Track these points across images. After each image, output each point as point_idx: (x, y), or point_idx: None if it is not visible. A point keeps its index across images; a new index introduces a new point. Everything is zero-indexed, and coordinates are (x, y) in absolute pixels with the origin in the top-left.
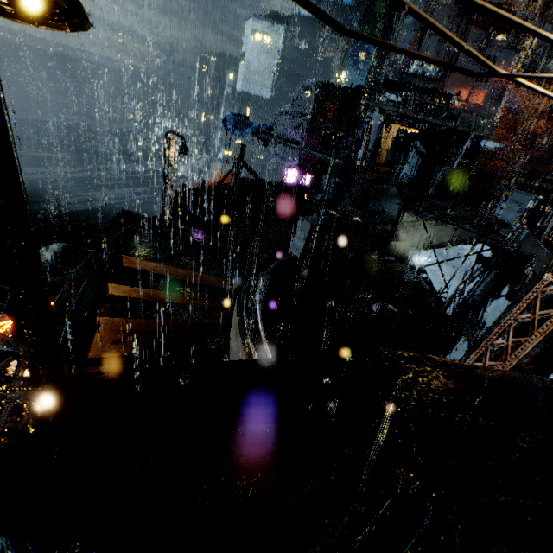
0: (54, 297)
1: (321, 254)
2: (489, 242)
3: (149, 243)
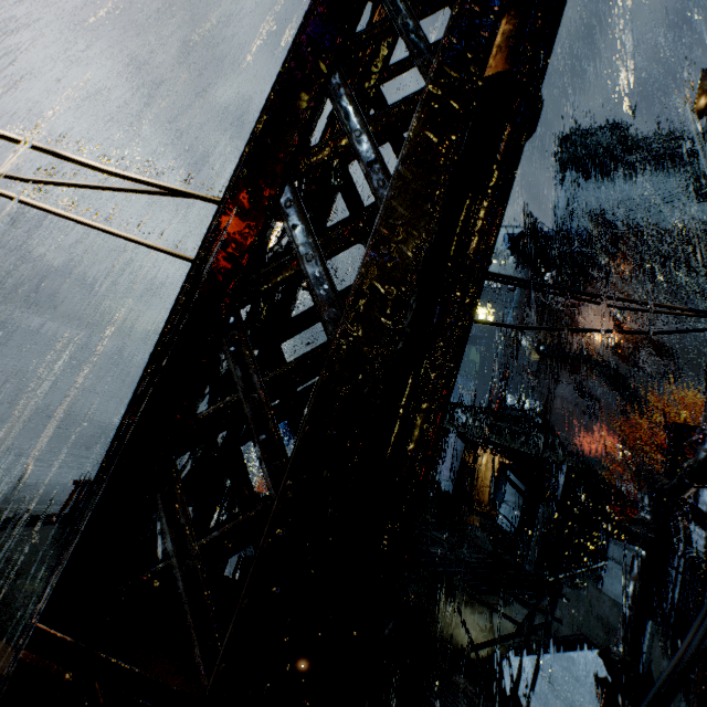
0: None
1: None
2: (603, 645)
3: None
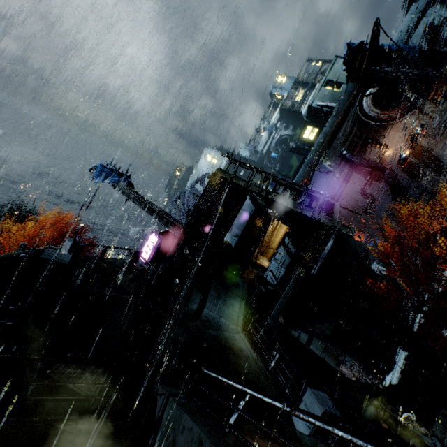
0: None
1: None
2: None
3: None
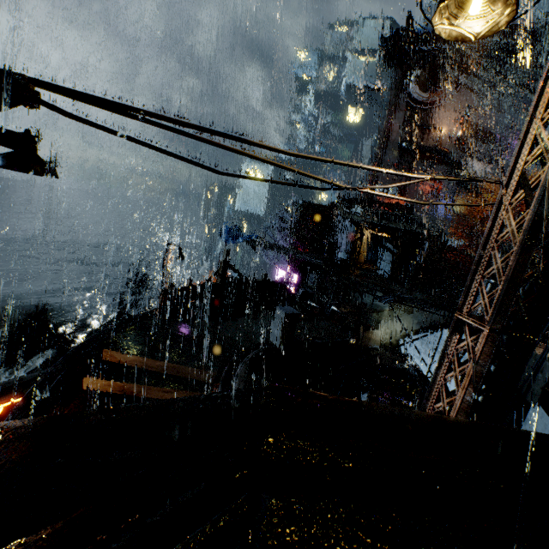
0: (24, 392)
1: (301, 343)
2: None
3: (132, 337)
